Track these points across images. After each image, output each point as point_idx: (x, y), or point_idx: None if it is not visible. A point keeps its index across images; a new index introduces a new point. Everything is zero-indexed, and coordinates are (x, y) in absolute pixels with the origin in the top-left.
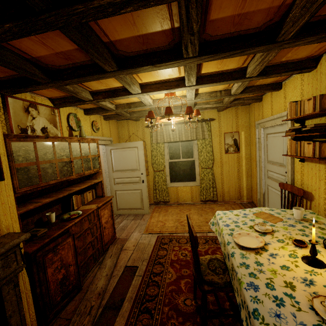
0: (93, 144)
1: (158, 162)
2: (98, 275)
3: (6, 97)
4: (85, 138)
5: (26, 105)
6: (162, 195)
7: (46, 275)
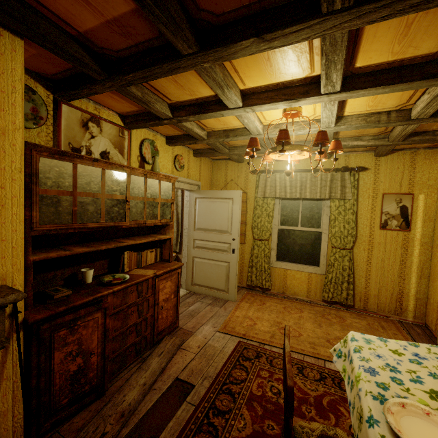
0: (167, 184)
1: (261, 226)
2: (132, 379)
3: (59, 103)
4: (156, 173)
5: (86, 118)
6: (261, 277)
7: (50, 361)
